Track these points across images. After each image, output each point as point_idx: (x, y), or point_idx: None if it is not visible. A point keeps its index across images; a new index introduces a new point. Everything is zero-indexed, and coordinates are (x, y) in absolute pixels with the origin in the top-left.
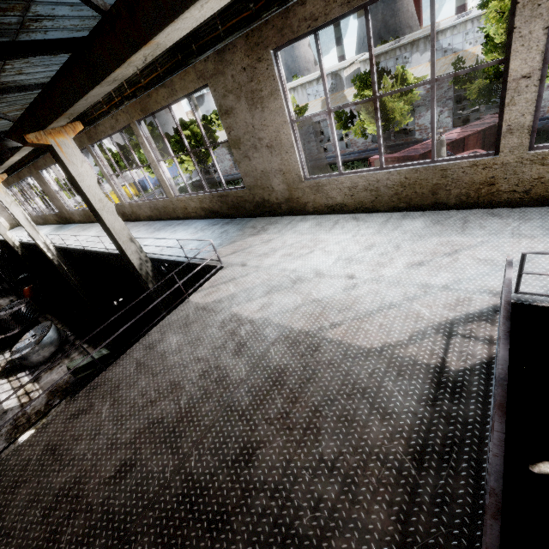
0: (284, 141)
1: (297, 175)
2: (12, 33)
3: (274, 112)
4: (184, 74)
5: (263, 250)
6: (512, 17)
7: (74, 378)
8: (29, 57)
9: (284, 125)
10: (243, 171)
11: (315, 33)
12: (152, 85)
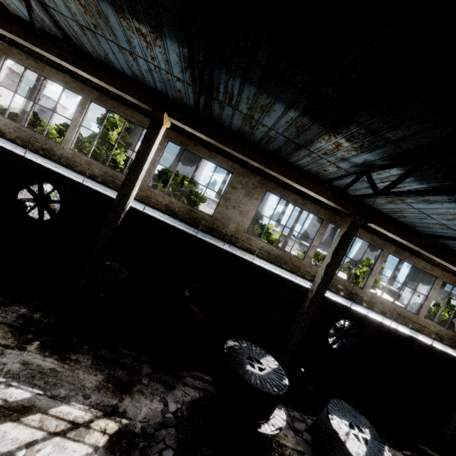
0: None
1: None
2: None
3: None
4: None
5: None
6: None
7: None
8: None
9: None
10: None
11: None
12: None
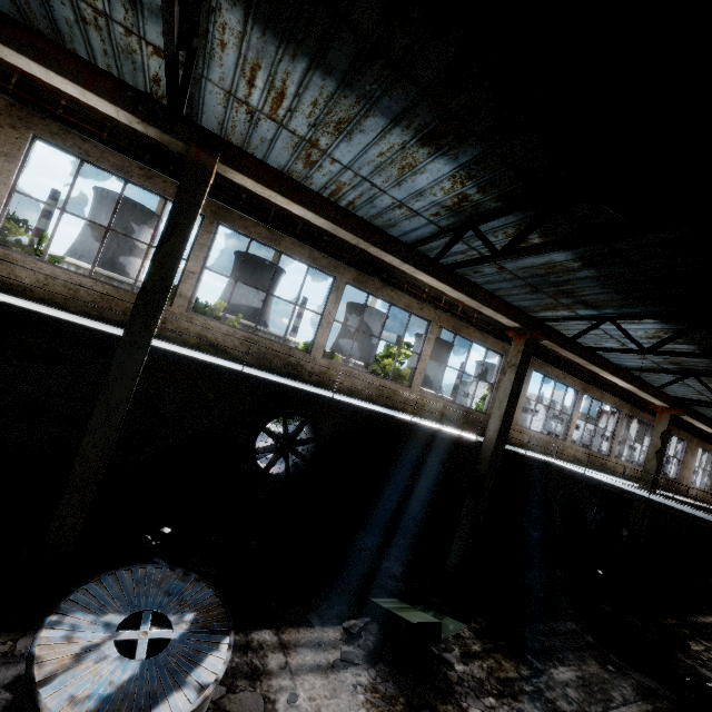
0: (520, 403)
1: (516, 421)
2: (531, 283)
3: (523, 389)
4: (497, 342)
5: (543, 457)
6: (574, 407)
7: (388, 682)
8: (487, 268)
9: (523, 396)
10: (492, 405)
11: (545, 376)
12: (478, 328)
